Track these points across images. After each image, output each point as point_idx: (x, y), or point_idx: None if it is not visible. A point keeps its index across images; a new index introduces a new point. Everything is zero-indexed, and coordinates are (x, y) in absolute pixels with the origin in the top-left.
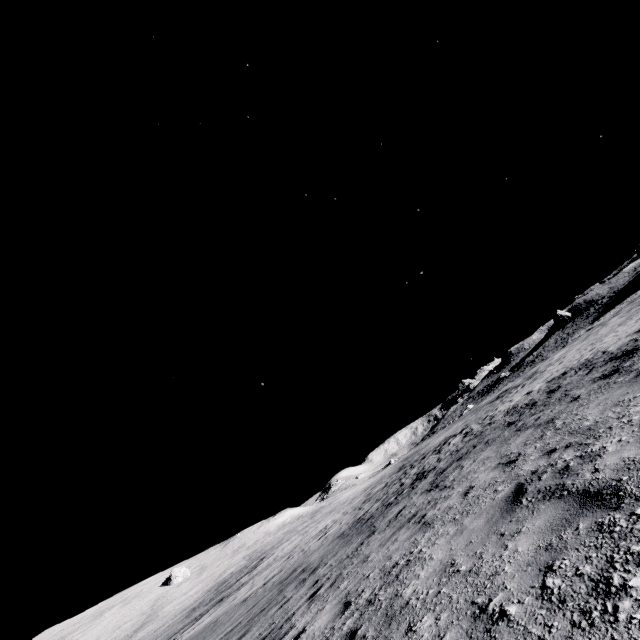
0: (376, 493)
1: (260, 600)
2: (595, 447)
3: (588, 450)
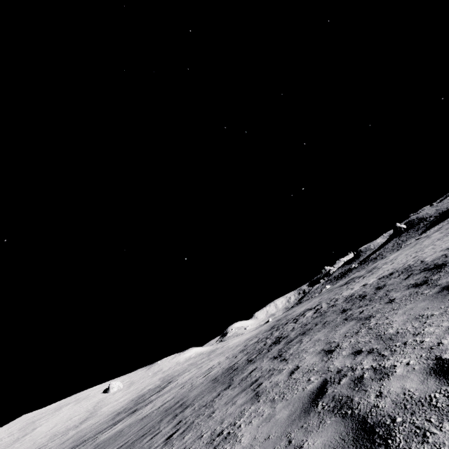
0: (250, 346)
1: (149, 423)
2: (388, 363)
3: (382, 364)
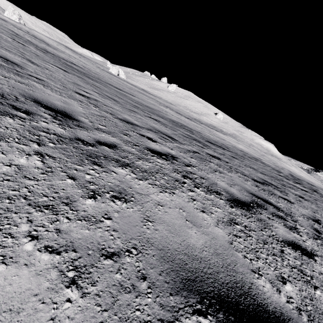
0: (250, 155)
1: (147, 105)
2: None
3: None
